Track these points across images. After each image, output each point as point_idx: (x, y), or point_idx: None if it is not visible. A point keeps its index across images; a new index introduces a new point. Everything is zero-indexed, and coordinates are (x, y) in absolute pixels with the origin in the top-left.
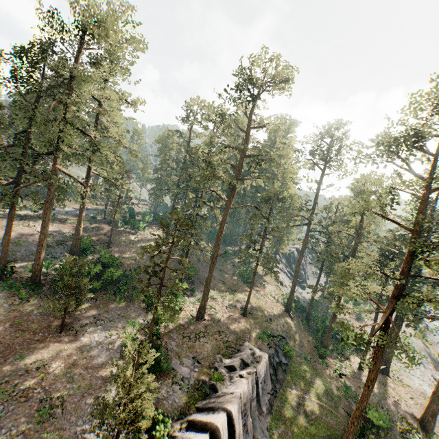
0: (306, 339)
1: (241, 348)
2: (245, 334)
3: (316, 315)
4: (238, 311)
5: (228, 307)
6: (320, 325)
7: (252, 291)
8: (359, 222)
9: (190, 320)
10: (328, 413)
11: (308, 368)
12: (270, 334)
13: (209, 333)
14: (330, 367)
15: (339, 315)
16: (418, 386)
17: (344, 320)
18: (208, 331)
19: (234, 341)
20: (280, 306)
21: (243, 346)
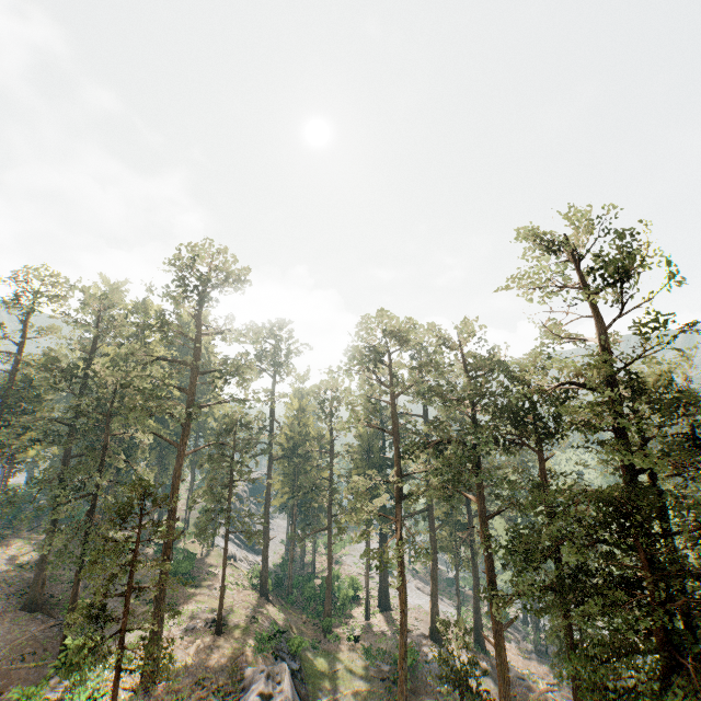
0: (302, 622)
1: (247, 681)
2: (239, 657)
3: (297, 580)
4: (205, 631)
5: (184, 637)
6: (309, 591)
7: (203, 592)
8: (317, 434)
9: (132, 700)
10: (367, 695)
11: (322, 657)
12: (269, 636)
13: (183, 696)
14: (341, 639)
15: (317, 569)
16: (413, 604)
17: (325, 571)
18: (180, 694)
19: (229, 680)
20: (251, 592)
21: (244, 678)
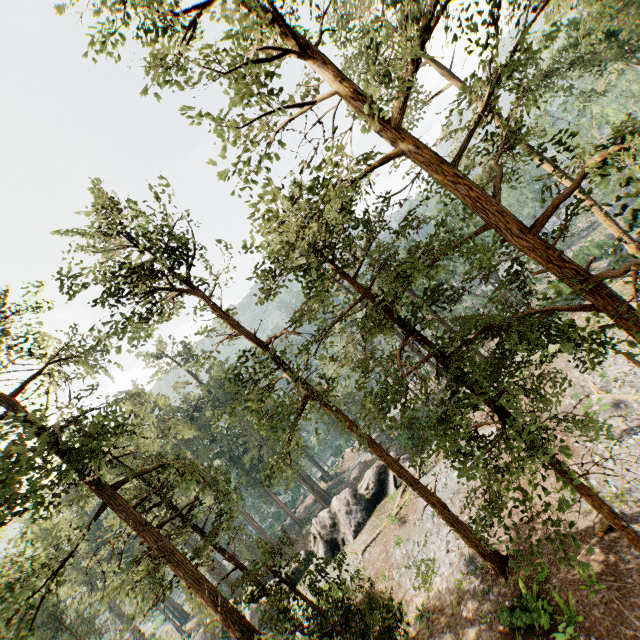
0: None
1: None
2: None
3: None
4: None
5: None
6: None
7: None
8: None
9: None
10: None
11: None
12: None
13: None
14: None
15: None
16: None
17: None
18: None
19: None
20: None
21: None
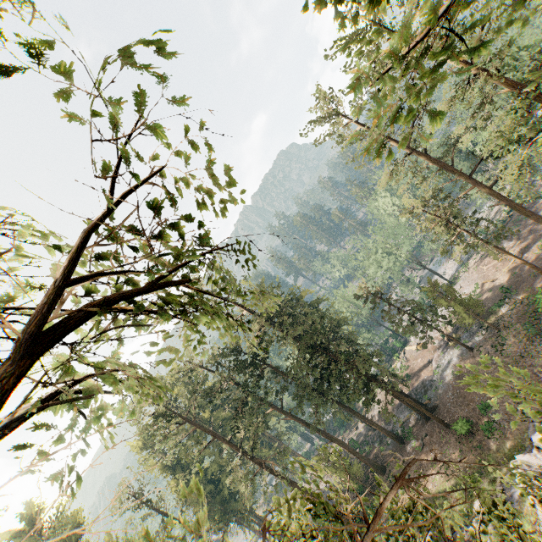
0: None
1: None
2: None
3: None
4: None
5: None
6: None
7: None
8: None
9: None
10: None
11: None
12: None
13: None
14: None
15: None
16: None
17: None
18: None
19: None
20: None
21: None
